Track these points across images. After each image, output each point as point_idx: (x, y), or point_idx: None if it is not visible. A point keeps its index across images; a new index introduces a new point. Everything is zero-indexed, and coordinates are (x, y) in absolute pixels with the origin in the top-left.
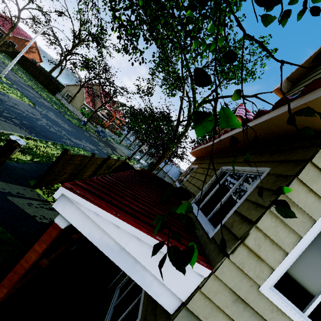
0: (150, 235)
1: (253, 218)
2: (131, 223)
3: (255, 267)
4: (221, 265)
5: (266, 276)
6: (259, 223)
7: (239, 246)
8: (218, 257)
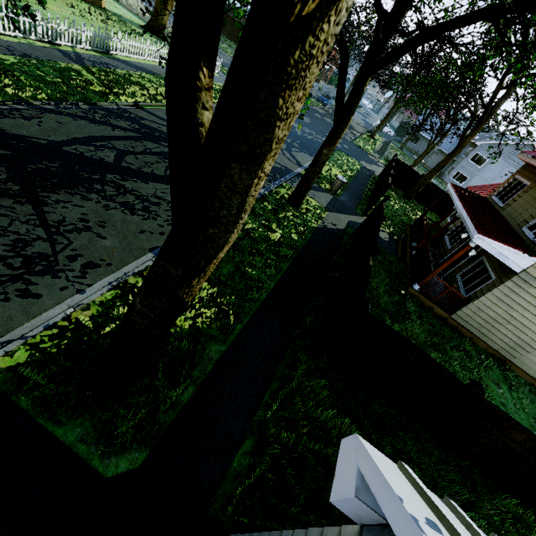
0: (514, 249)
1: None
2: (506, 245)
3: None
4: None
5: None
6: None
7: None
8: None
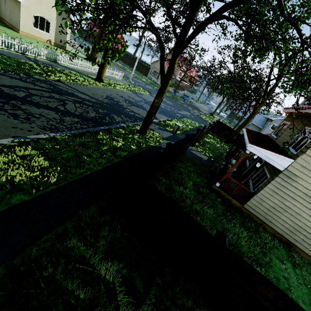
0: (275, 153)
1: (309, 147)
2: (269, 150)
3: (309, 159)
4: (297, 159)
5: None
6: (310, 148)
7: (304, 154)
8: (297, 157)
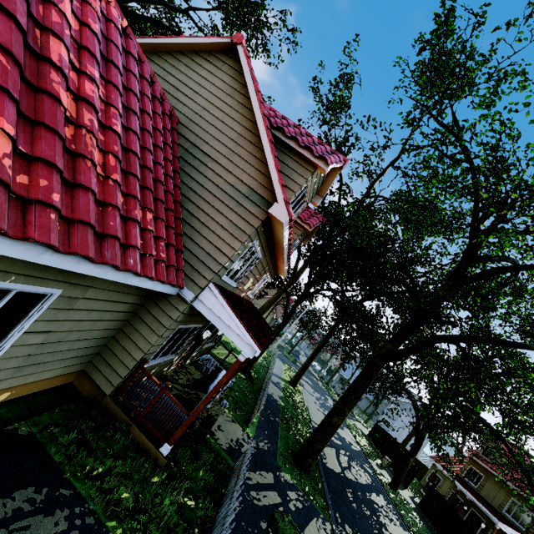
0: (516, 531)
1: (533, 528)
2: (512, 529)
3: None
4: None
5: None
6: None
7: (532, 533)
8: None
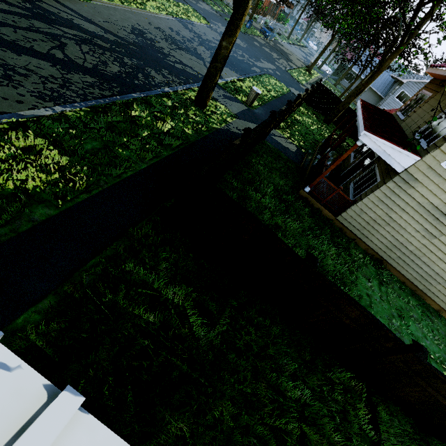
0: (398, 147)
1: None
2: (390, 143)
3: (441, 157)
4: (426, 156)
5: (445, 160)
6: None
7: (437, 149)
8: (426, 154)
